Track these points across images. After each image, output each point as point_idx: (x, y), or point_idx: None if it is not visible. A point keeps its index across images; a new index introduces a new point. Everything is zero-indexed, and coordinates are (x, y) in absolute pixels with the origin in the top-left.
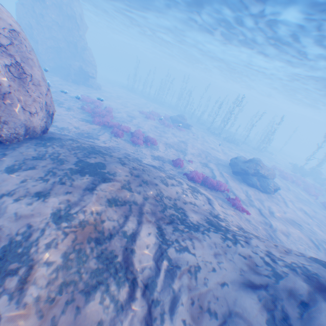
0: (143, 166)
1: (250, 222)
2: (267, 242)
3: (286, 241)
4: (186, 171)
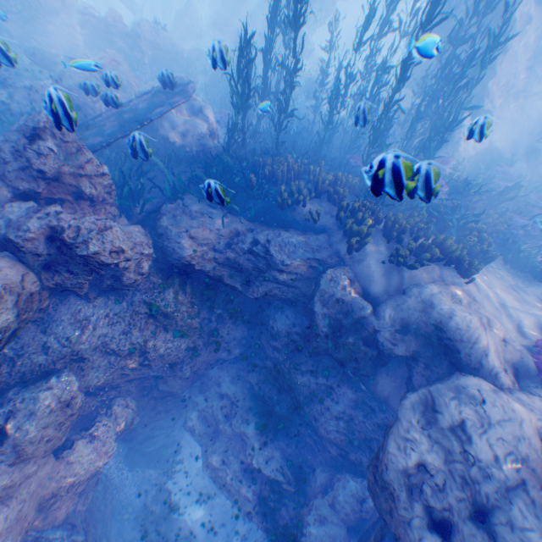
0: None
1: None
2: None
3: None
4: None
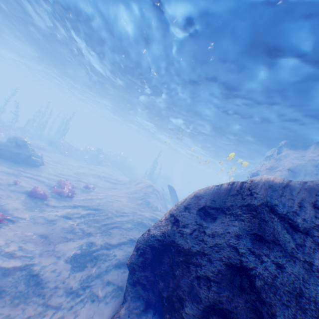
0: (125, 207)
1: (102, 189)
2: (145, 190)
3: (102, 185)
4: (48, 194)
